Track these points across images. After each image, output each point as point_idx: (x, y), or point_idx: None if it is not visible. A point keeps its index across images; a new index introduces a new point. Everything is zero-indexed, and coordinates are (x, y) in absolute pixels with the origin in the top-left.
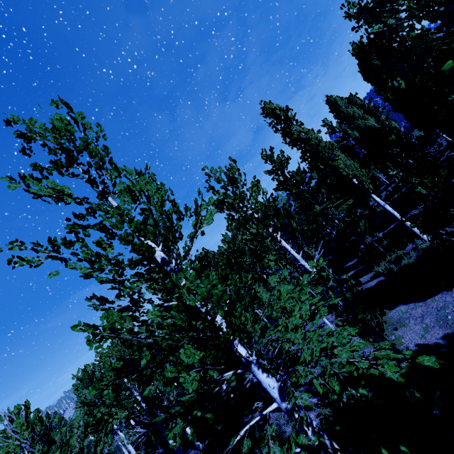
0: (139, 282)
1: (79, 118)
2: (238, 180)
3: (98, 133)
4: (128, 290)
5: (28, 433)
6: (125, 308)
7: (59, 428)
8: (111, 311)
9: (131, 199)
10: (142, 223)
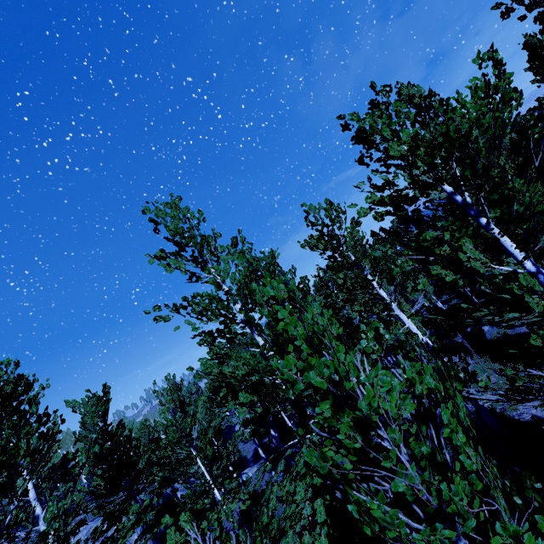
0: (234, 324)
1: (186, 211)
2: (335, 222)
3: (199, 218)
4: (216, 348)
5: (173, 405)
6: (217, 354)
7: (197, 394)
8: (205, 361)
9: (217, 288)
10: (227, 300)
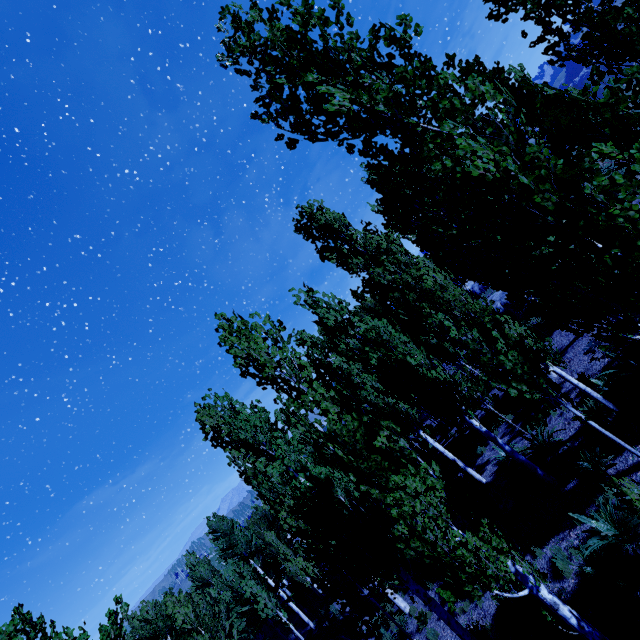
0: None
1: None
2: None
3: None
4: None
5: None
6: None
7: None
8: None
9: None
10: None
